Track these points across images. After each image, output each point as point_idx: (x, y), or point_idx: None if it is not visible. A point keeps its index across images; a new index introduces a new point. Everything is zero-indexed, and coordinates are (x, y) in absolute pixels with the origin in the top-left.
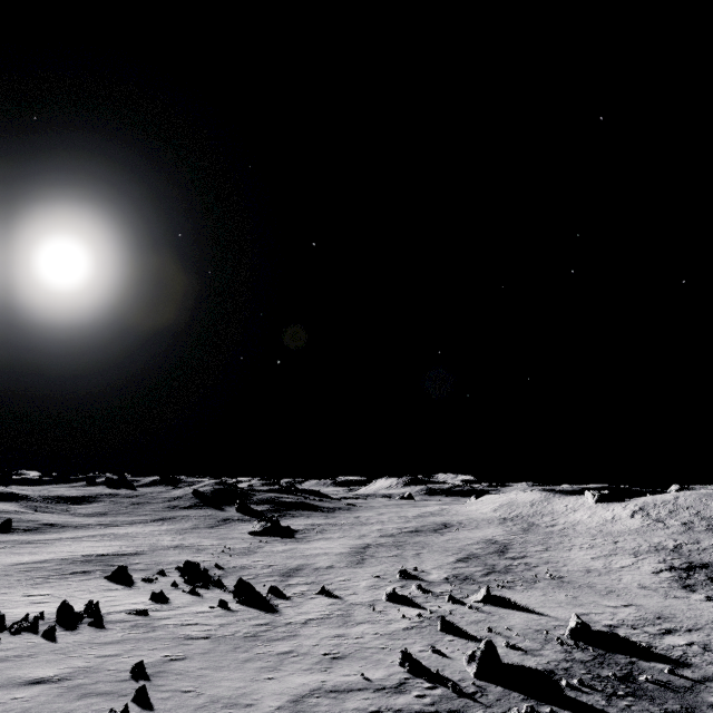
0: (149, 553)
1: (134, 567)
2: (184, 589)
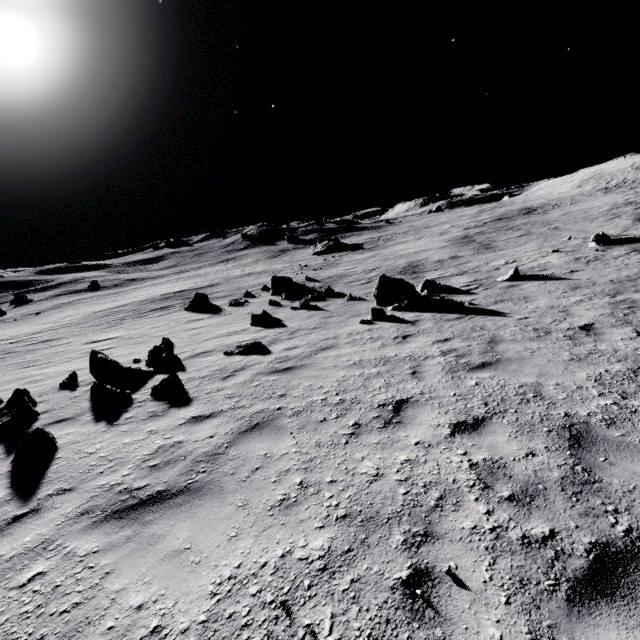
0: (225, 283)
1: (215, 296)
2: (292, 306)
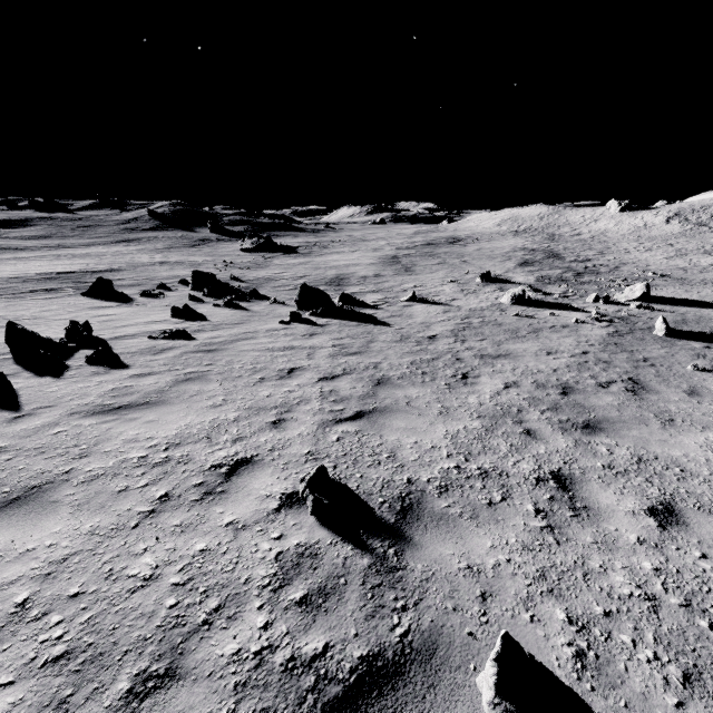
0: (130, 269)
1: (118, 283)
2: (215, 303)
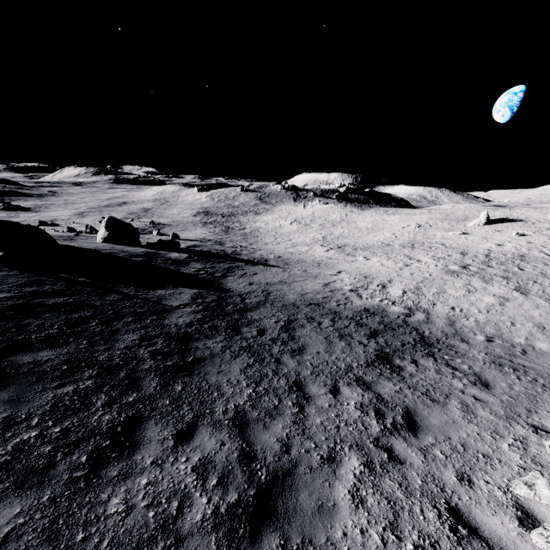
0: None
1: None
2: None
